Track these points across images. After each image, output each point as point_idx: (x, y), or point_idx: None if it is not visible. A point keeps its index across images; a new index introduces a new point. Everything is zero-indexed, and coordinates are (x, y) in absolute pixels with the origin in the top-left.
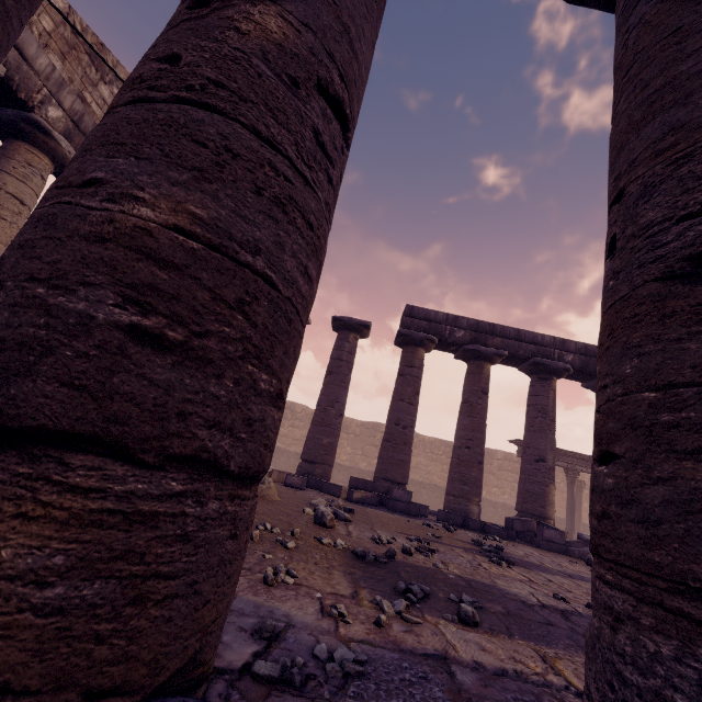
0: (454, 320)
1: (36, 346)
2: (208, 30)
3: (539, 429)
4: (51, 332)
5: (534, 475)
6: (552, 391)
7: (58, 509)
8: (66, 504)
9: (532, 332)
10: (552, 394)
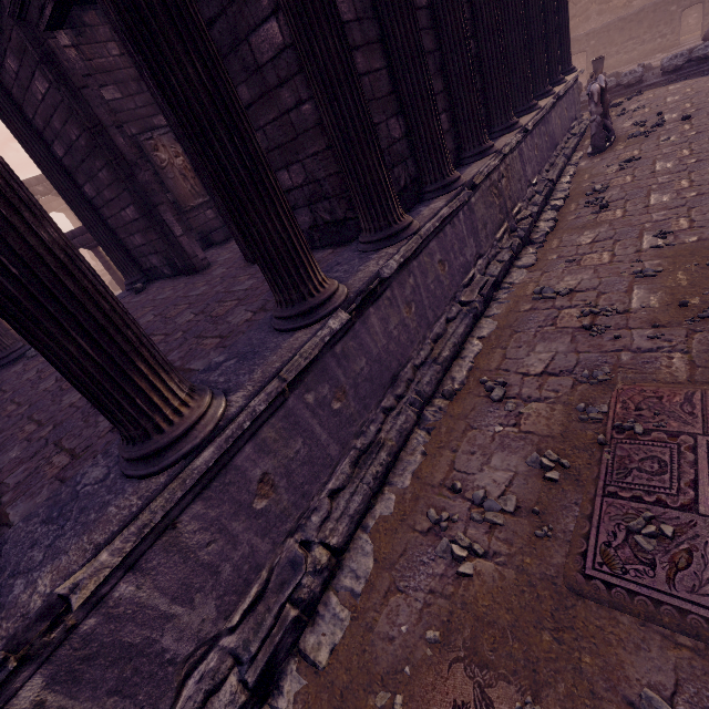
0: None
1: None
2: None
3: None
4: None
5: None
6: None
7: None
8: None
9: None
10: None
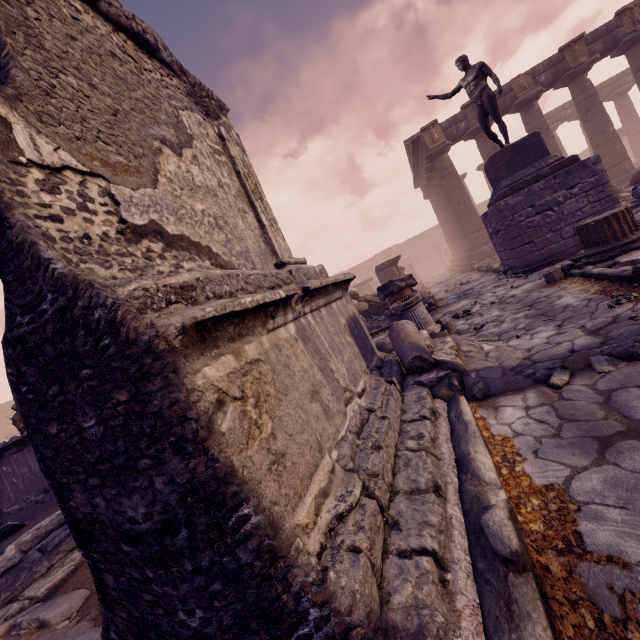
0: (562, 108)
1: (620, 158)
2: (607, 134)
3: (630, 121)
4: (620, 157)
5: (637, 141)
6: (628, 100)
7: (627, 162)
8: (627, 162)
9: (604, 82)
10: (629, 102)
